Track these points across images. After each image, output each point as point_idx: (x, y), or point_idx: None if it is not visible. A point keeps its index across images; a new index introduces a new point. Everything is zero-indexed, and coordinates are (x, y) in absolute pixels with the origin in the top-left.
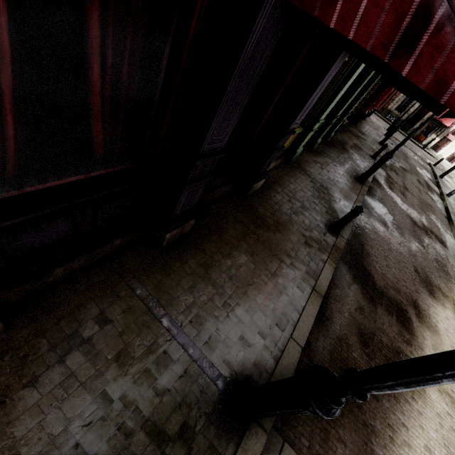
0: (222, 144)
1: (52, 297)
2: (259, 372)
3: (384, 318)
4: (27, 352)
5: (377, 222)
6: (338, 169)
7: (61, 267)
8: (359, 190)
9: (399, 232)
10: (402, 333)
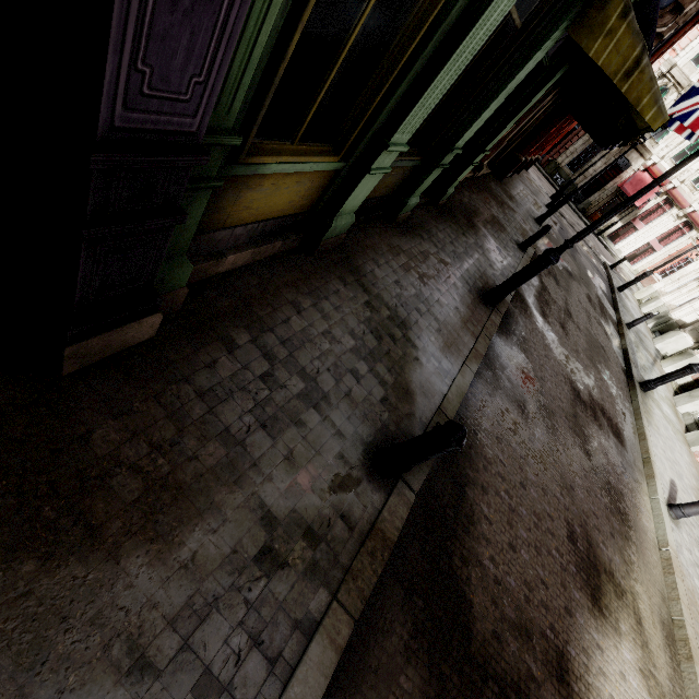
0: None
1: None
2: None
3: None
4: None
5: (507, 404)
6: (447, 271)
7: None
8: (482, 325)
9: (549, 424)
10: None
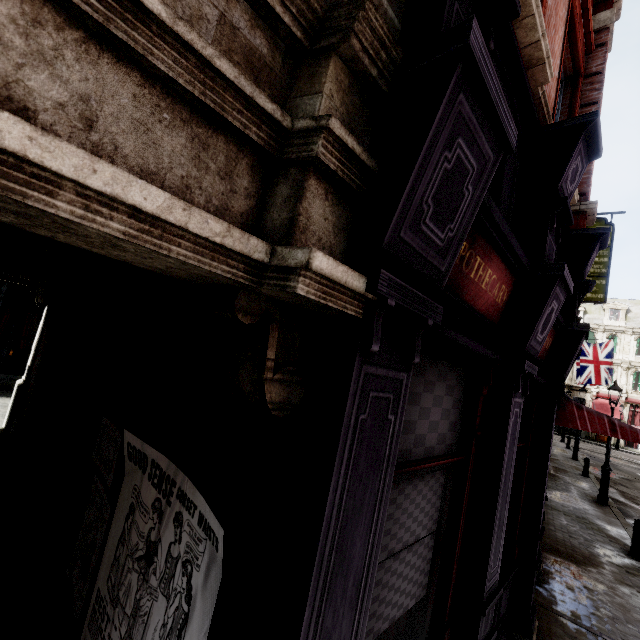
0: None
1: None
2: None
3: None
4: None
5: None
6: (571, 497)
7: None
8: (612, 513)
9: None
10: None
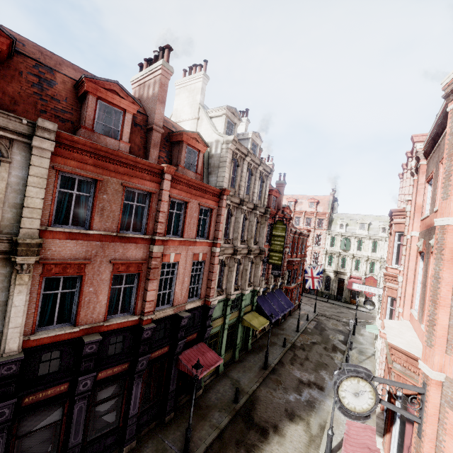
0: (174, 388)
1: (142, 439)
2: (191, 451)
3: (252, 434)
4: (140, 449)
5: (269, 389)
6: (251, 366)
7: (144, 430)
8: (261, 375)
9: (284, 391)
10: (260, 439)
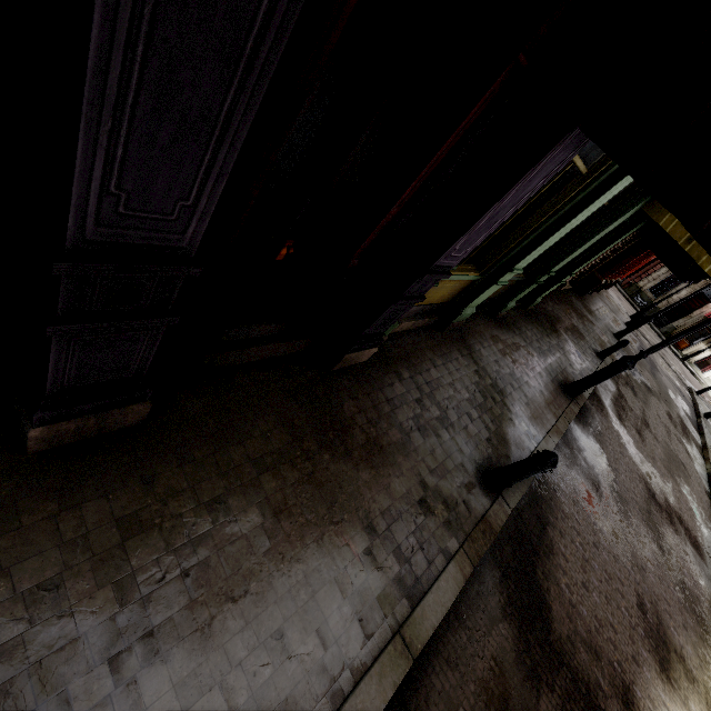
0: (182, 240)
1: None
2: None
3: None
4: None
5: (582, 479)
6: (534, 362)
7: None
8: (562, 410)
9: (622, 508)
10: None
